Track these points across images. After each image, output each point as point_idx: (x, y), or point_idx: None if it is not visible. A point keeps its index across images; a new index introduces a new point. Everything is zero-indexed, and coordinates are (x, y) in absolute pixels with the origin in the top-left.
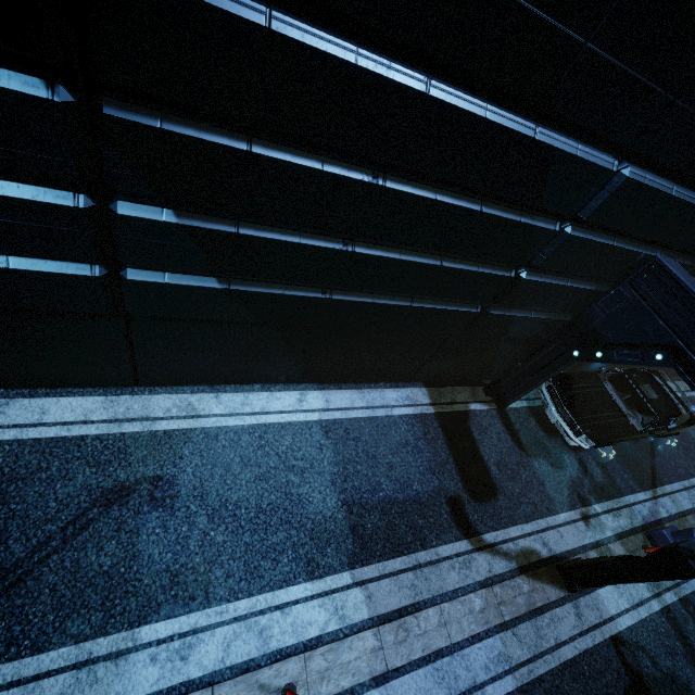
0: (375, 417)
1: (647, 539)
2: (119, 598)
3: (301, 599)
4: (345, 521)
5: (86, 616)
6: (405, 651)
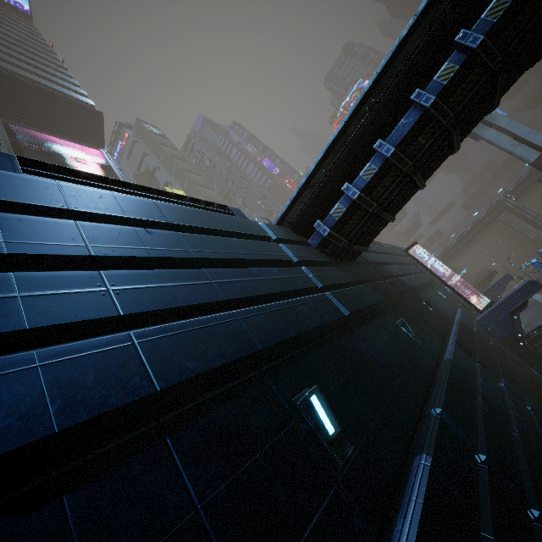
0: None
1: None
2: None
3: None
4: None
5: None
6: None
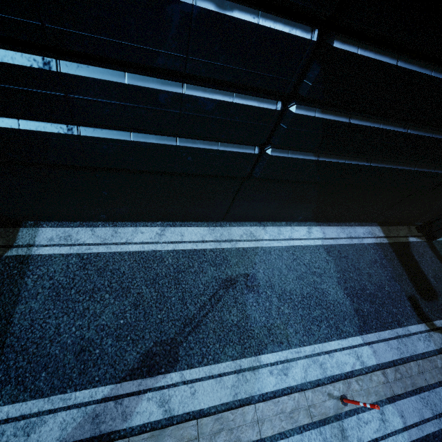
0: (353, 244)
1: None
2: (246, 339)
3: (337, 349)
4: (351, 306)
5: (233, 346)
6: (402, 385)
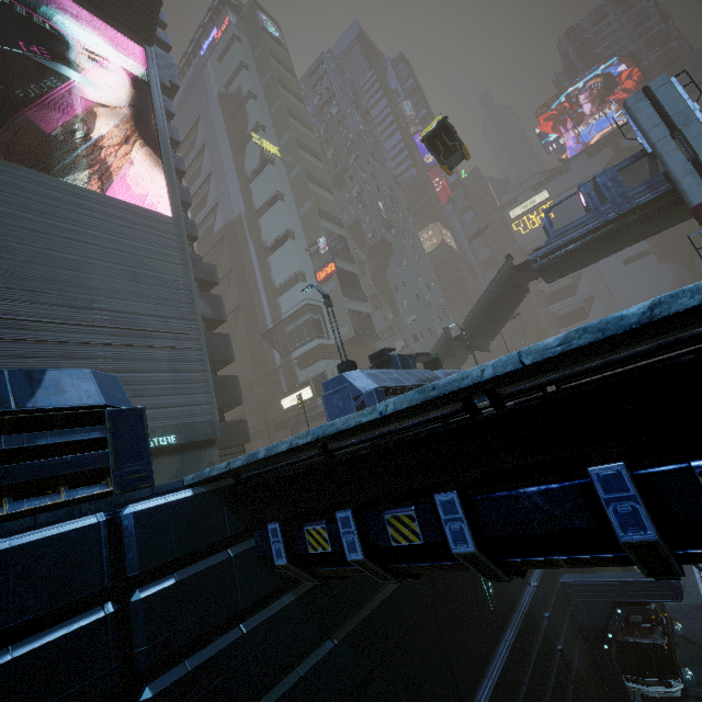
0: None
1: None
2: None
3: None
4: None
5: None
6: None
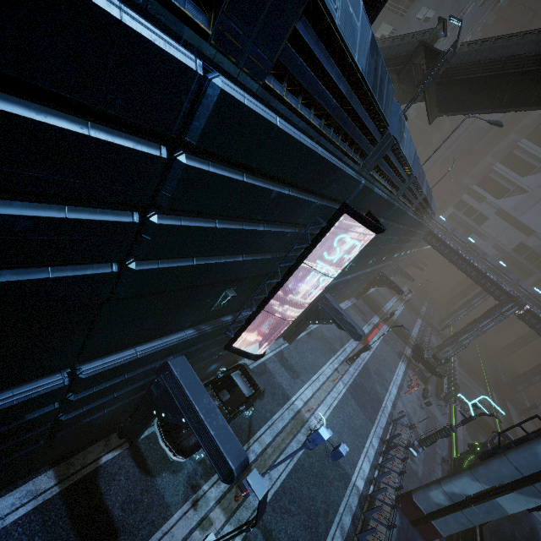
0: None
1: (238, 488)
2: None
3: None
4: None
5: None
6: None
